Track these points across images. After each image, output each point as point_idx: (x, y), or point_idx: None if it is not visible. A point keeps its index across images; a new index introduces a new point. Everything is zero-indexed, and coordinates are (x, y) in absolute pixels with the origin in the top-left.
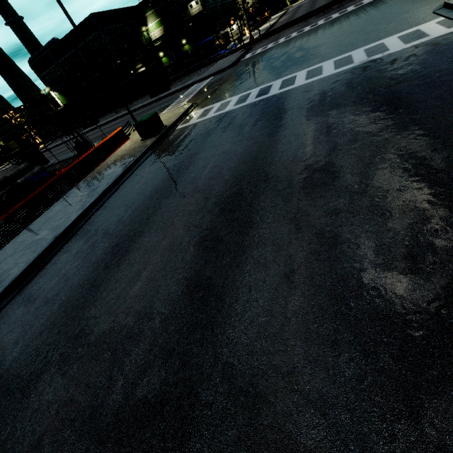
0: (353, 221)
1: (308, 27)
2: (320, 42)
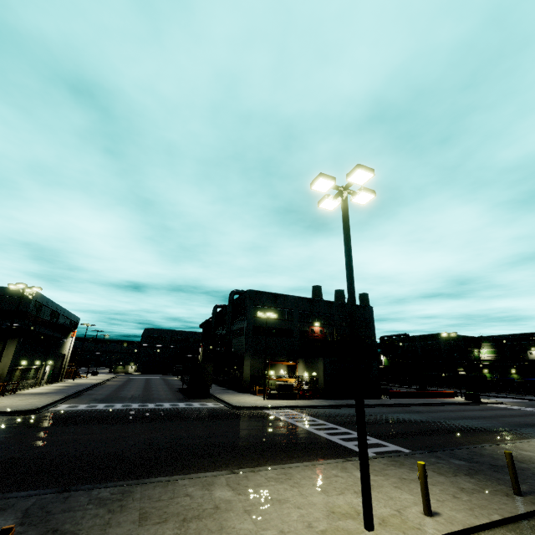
0: (534, 421)
1: None
2: None
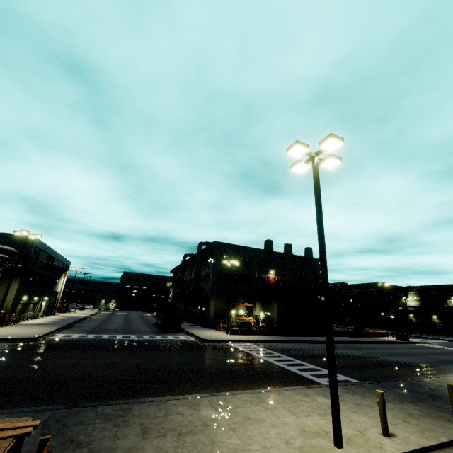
0: None
1: None
2: None
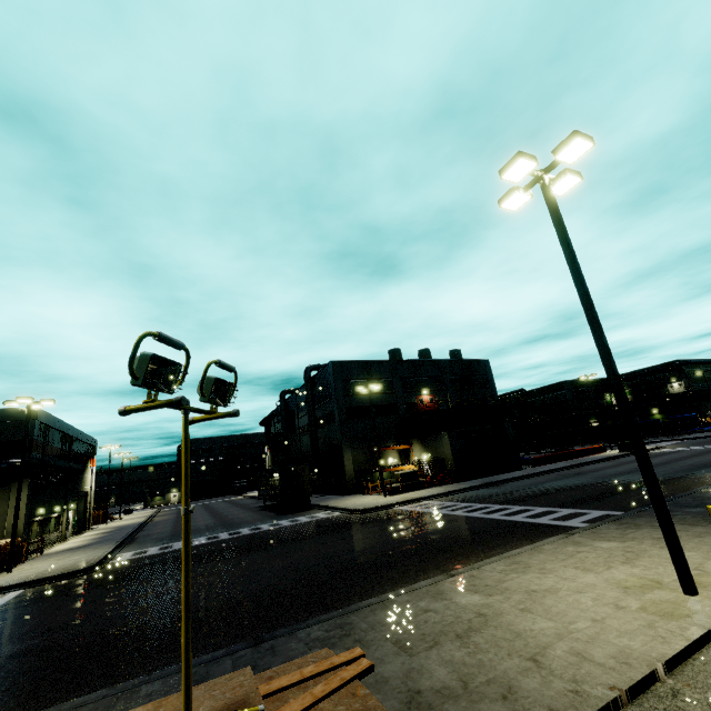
0: None
1: None
2: None
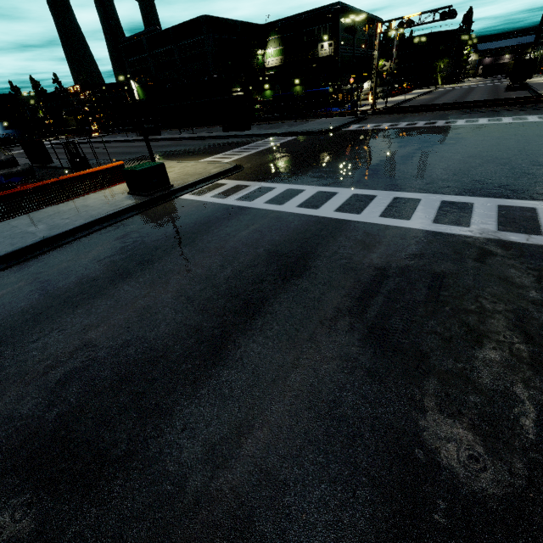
0: None
1: (443, 121)
2: (444, 152)
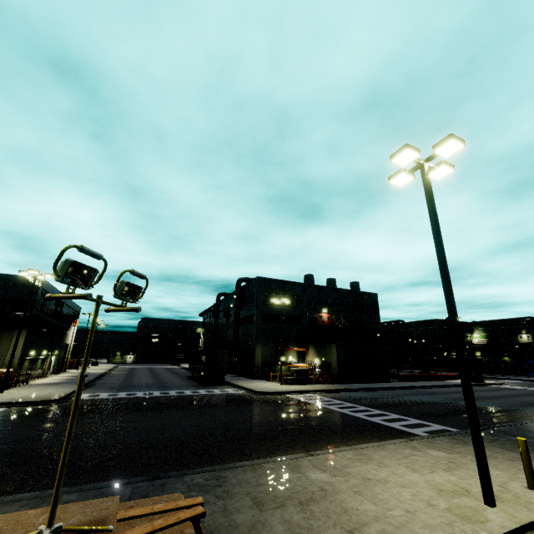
0: None
1: None
2: None
